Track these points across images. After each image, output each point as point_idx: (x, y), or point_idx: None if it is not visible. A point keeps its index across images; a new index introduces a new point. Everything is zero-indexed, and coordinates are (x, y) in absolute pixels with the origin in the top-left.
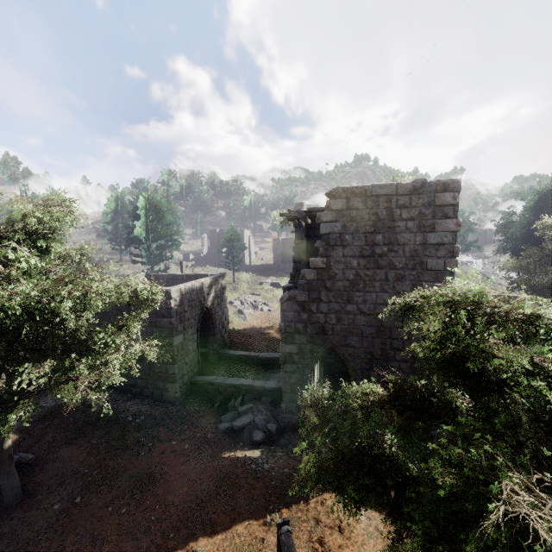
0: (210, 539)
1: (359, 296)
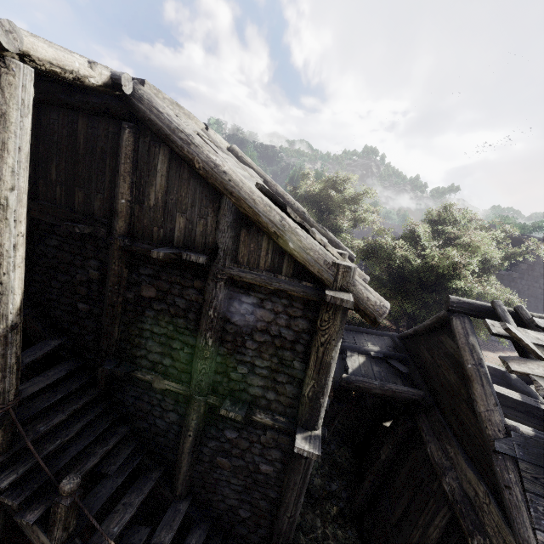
0: (502, 353)
1: (542, 281)
